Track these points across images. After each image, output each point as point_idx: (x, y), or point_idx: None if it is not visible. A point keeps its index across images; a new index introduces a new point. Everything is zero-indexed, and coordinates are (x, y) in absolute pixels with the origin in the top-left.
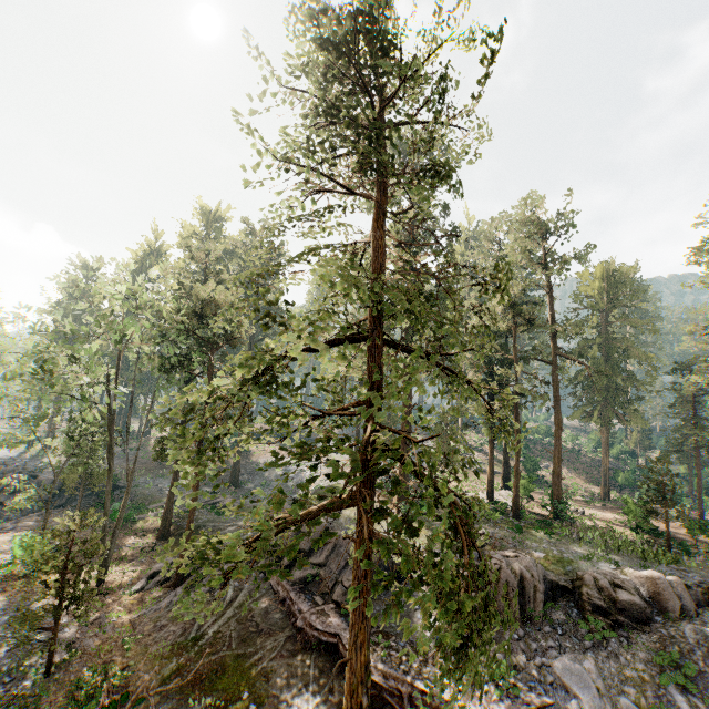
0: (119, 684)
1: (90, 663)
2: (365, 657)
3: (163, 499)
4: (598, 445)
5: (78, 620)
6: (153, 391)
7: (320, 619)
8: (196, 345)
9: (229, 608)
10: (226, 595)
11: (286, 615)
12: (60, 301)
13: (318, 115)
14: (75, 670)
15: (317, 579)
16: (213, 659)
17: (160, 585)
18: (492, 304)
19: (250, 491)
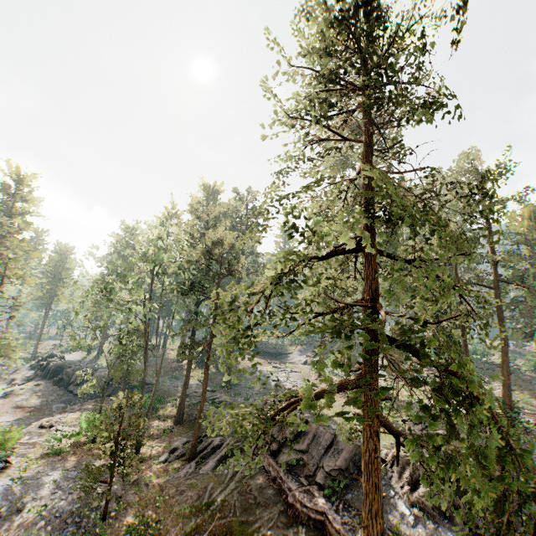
0: (153, 533)
1: (132, 514)
2: (379, 524)
3: (176, 394)
4: (535, 365)
5: (123, 480)
6: (169, 315)
7: (307, 497)
8: (205, 276)
9: (232, 482)
10: (228, 471)
11: (277, 491)
12: (111, 253)
13: (315, 86)
14: (123, 518)
15: (301, 463)
16: (222, 522)
17: (178, 458)
18: (433, 240)
19: (239, 391)
